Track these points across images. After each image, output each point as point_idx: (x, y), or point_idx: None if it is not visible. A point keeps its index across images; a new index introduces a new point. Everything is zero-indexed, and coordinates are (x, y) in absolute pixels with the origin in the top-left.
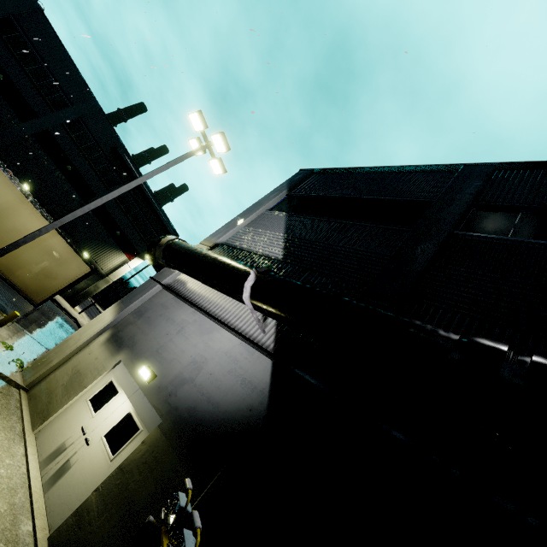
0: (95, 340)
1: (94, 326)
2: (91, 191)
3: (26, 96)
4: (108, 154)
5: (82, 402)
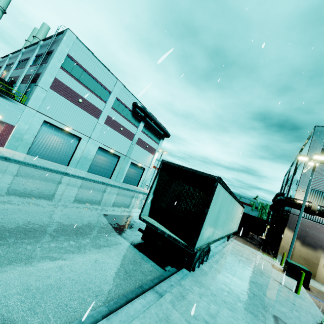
0: (294, 245)
1: (289, 240)
2: (132, 134)
3: (93, 102)
4: (132, 108)
5: (322, 269)
